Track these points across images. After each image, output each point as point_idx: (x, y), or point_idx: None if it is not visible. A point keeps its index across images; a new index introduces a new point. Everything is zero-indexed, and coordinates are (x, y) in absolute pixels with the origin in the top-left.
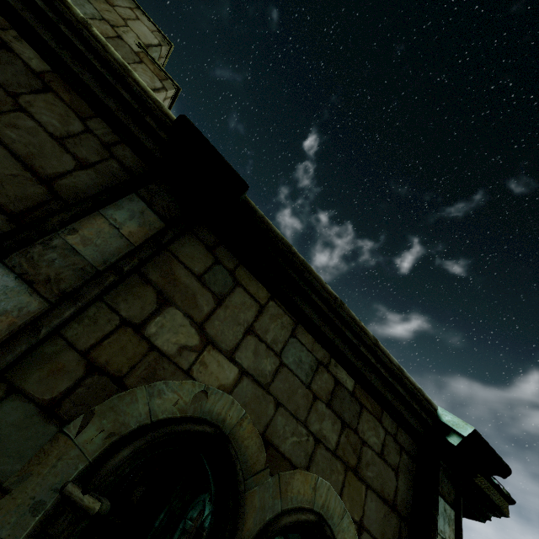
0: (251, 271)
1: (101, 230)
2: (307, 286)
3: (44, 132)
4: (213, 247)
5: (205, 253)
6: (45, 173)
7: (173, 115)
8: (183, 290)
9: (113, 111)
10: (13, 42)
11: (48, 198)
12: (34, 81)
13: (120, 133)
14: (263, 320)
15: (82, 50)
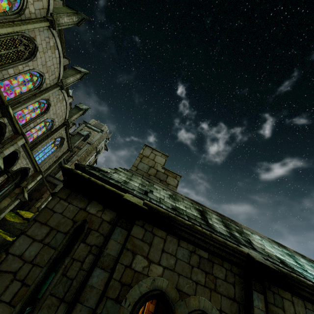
0: (281, 288)
1: (258, 312)
2: (301, 285)
3: (222, 281)
4: (269, 287)
5: (269, 291)
6: (233, 297)
7: (240, 249)
8: (275, 313)
9: (226, 257)
10: (199, 253)
11: (238, 305)
12: (210, 263)
13: (229, 262)
14: (296, 308)
15: (213, 243)
